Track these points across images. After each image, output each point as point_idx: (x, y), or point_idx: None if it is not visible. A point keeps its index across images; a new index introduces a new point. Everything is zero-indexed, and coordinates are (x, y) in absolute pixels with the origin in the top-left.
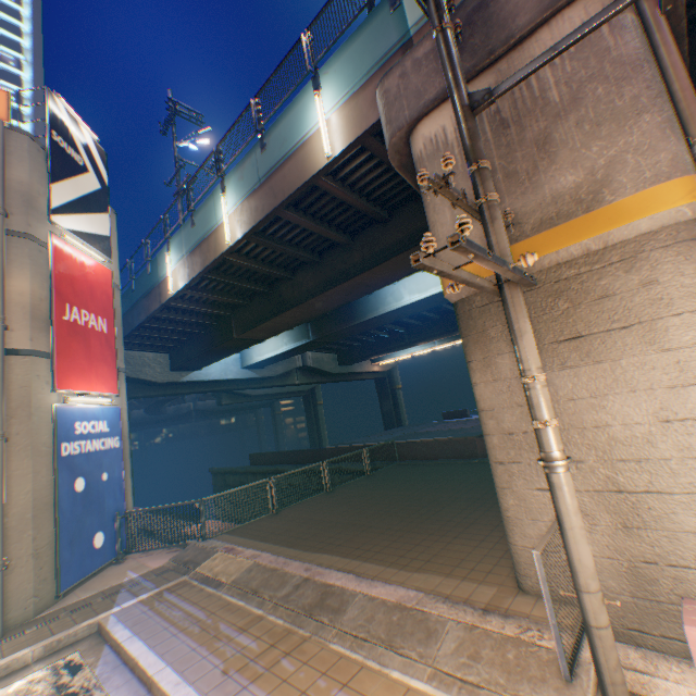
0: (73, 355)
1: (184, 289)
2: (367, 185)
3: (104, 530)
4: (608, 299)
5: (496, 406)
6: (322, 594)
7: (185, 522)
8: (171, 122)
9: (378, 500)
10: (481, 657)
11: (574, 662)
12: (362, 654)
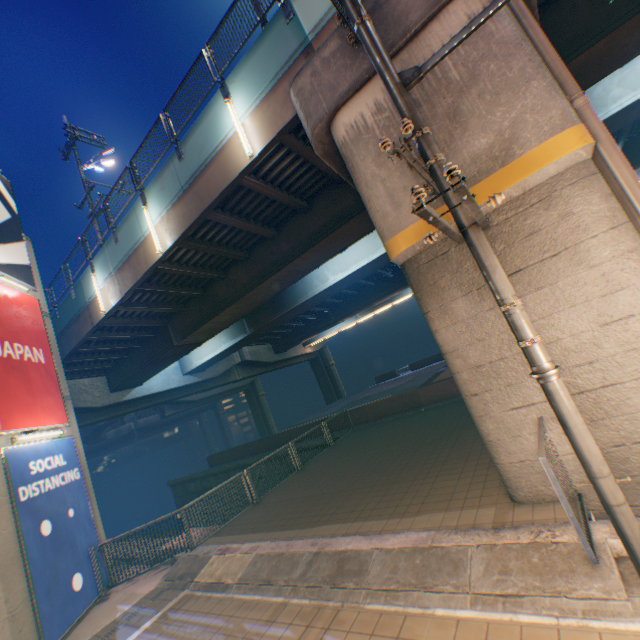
0: (13, 391)
1: (117, 306)
2: (286, 179)
3: (81, 569)
4: (536, 235)
5: (459, 345)
6: (338, 562)
7: (162, 539)
8: (72, 147)
9: (352, 464)
10: (510, 569)
11: (593, 546)
12: (400, 604)
